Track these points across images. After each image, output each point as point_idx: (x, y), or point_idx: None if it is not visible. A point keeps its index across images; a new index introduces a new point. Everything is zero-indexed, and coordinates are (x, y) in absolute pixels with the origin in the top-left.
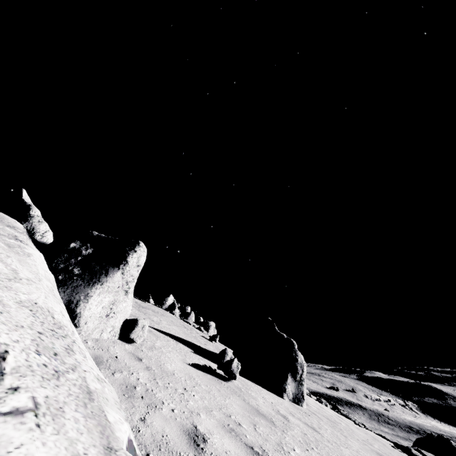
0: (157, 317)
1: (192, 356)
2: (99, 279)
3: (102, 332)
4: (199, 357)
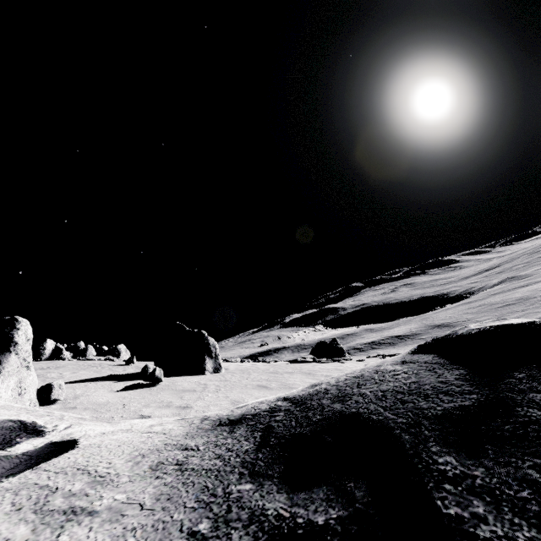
0: (53, 373)
1: (117, 385)
2: None
3: None
4: (123, 383)
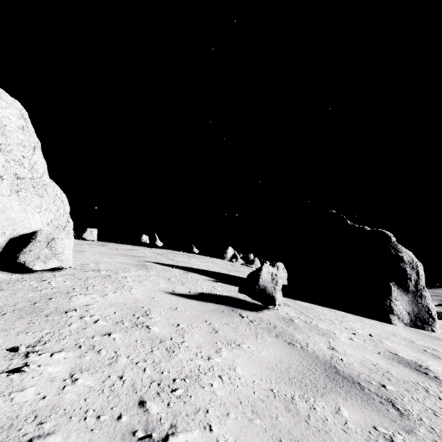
0: (187, 258)
1: (200, 284)
2: None
3: None
4: (218, 284)
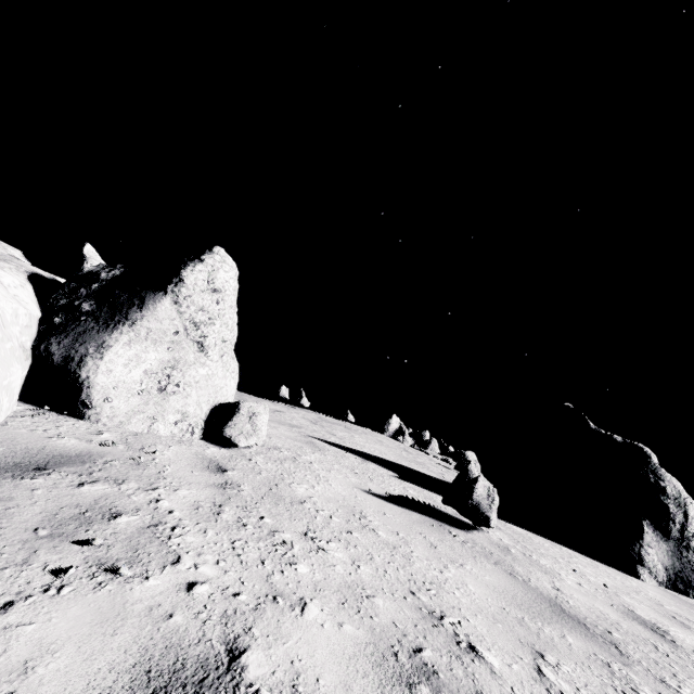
0: (348, 433)
1: (388, 482)
2: (126, 316)
3: (155, 421)
4: (407, 485)
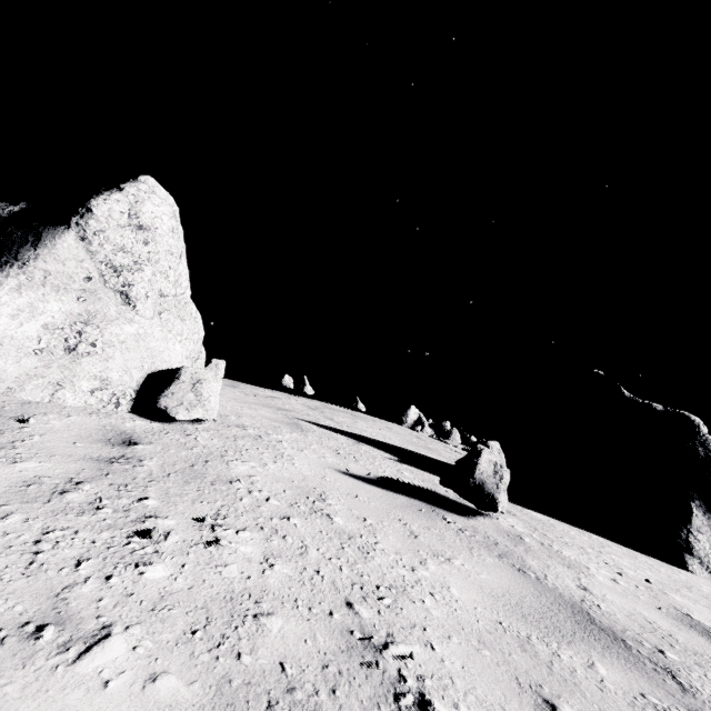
0: (351, 419)
1: (379, 464)
2: (16, 256)
3: (60, 389)
4: (405, 467)
